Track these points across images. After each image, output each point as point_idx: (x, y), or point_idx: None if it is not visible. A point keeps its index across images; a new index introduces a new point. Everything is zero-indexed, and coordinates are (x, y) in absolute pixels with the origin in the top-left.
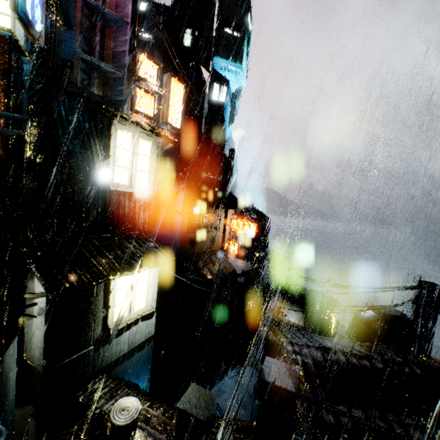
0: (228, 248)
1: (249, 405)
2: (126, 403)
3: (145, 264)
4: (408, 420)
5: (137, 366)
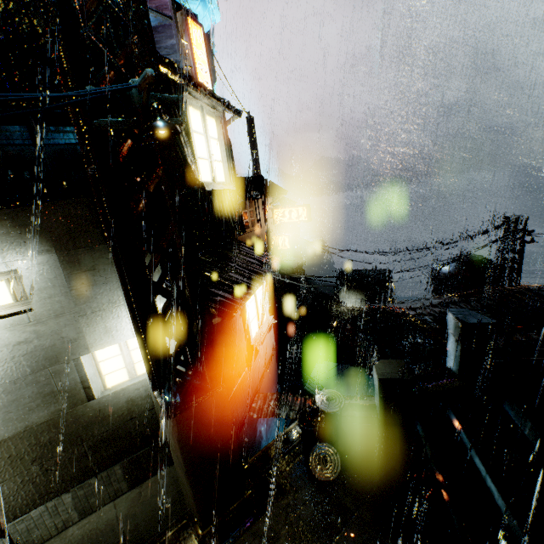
0: (277, 245)
1: (343, 393)
2: (326, 396)
3: (266, 269)
4: (541, 330)
5: (271, 379)
